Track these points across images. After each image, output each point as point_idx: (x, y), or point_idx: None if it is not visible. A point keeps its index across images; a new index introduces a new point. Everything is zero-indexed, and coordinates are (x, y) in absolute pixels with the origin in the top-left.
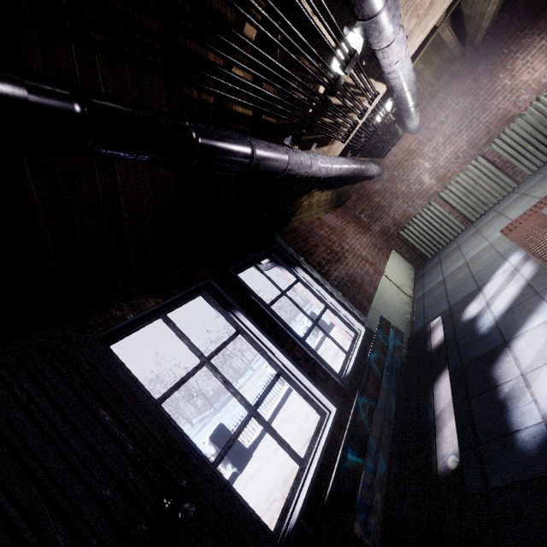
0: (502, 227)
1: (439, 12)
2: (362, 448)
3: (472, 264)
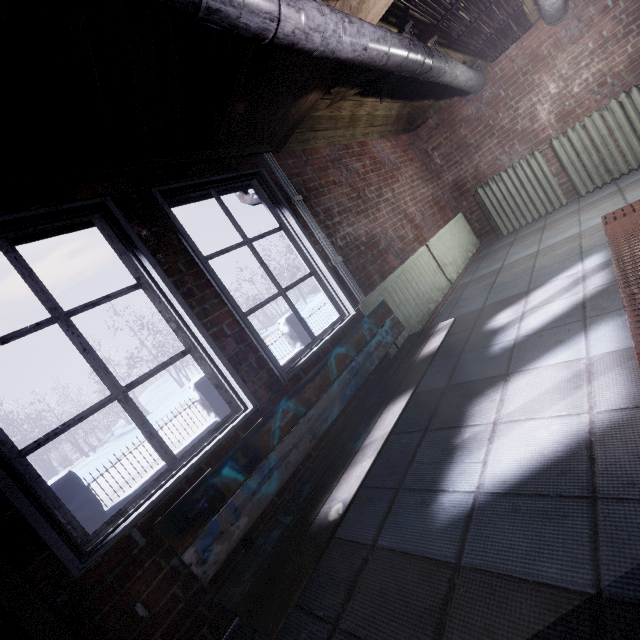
0: (608, 212)
1: None
2: (253, 463)
3: (541, 256)
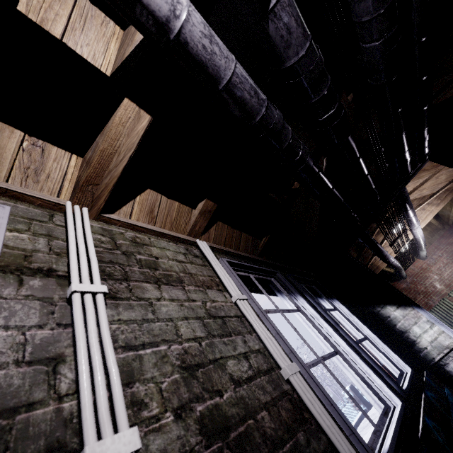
0: None
1: (429, 219)
2: None
3: None
